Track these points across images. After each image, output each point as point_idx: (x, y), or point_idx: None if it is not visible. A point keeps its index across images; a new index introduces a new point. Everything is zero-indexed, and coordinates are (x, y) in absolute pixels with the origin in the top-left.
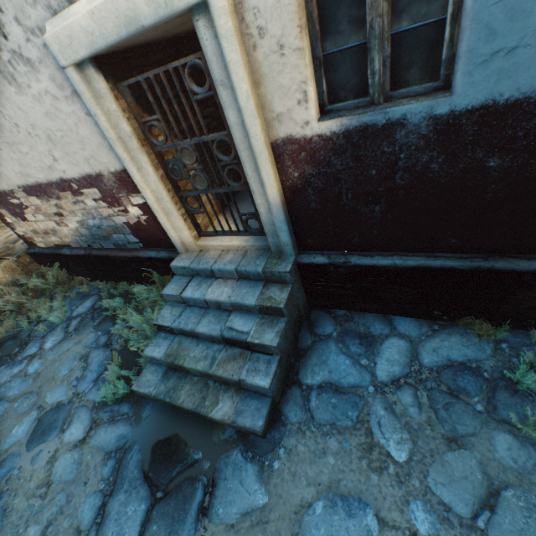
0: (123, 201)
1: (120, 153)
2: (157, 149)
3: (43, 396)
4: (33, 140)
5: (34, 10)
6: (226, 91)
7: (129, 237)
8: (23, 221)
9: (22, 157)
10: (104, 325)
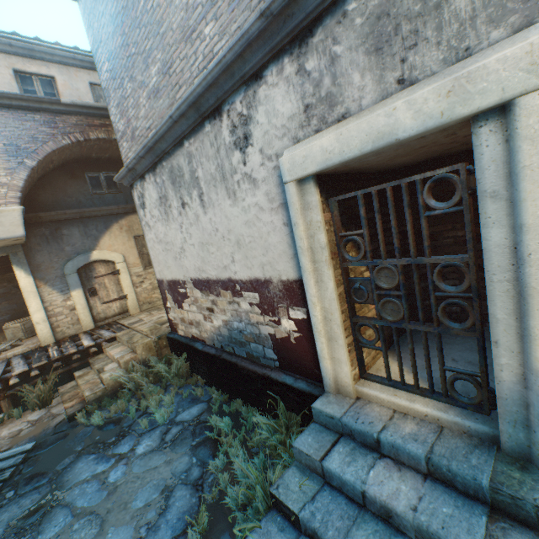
0: (280, 311)
1: (303, 262)
2: (346, 264)
3: (104, 530)
4: (223, 242)
5: (279, 141)
6: (496, 204)
7: (267, 350)
8: (178, 308)
9: (206, 255)
10: (202, 449)
